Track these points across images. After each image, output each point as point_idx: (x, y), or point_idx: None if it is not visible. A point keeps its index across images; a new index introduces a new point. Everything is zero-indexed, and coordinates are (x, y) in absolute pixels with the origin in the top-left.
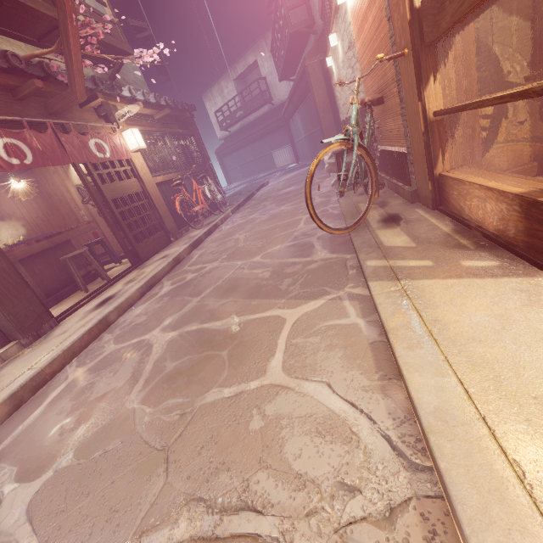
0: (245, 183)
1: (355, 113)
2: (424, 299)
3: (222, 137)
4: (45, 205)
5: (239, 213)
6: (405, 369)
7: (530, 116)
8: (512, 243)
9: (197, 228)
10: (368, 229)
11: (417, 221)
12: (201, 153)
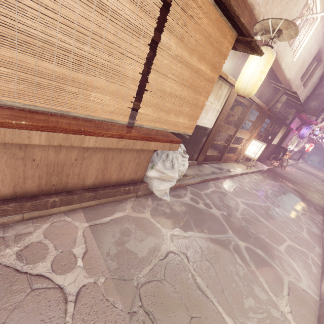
0: None
1: None
2: None
3: None
4: None
5: (306, 163)
6: None
7: None
8: None
9: (302, 160)
10: None
11: None
12: None
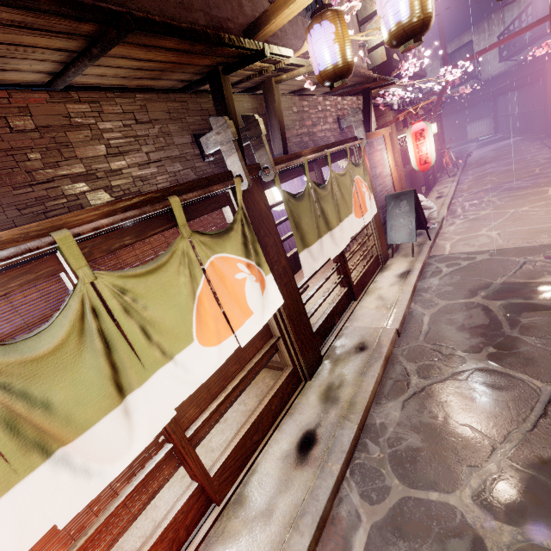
0: None
1: None
2: None
3: None
4: None
5: (469, 171)
6: None
7: None
8: None
9: (450, 177)
10: None
11: None
12: (441, 132)
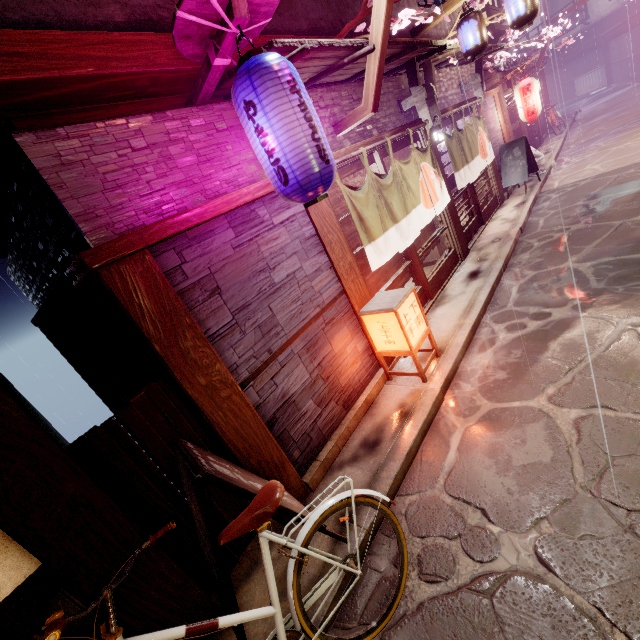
0: None
1: None
2: None
3: None
4: None
5: (577, 127)
6: None
7: None
8: None
9: (556, 135)
10: None
11: None
12: (544, 91)
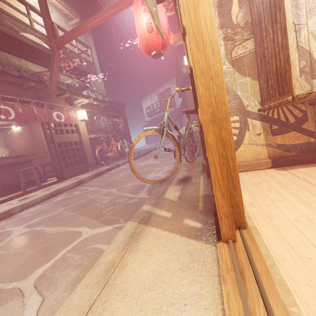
0: (154, 145)
1: (167, 116)
2: (138, 243)
3: (148, 120)
4: (31, 141)
5: (135, 160)
6: (62, 307)
7: (267, 131)
8: (217, 213)
9: (105, 165)
10: (168, 183)
11: (194, 183)
12: (124, 126)
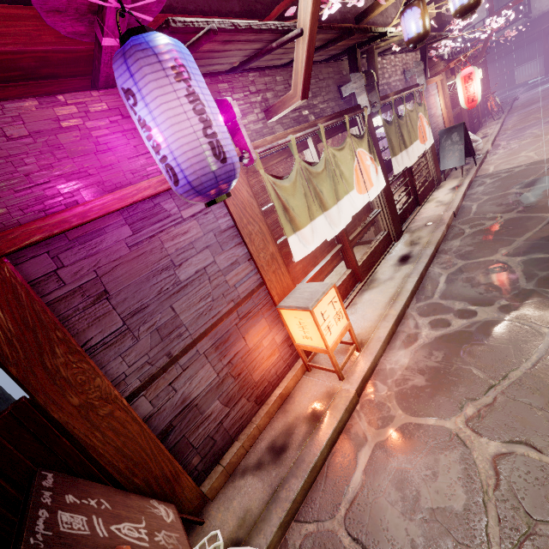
0: None
1: None
2: None
3: None
4: None
5: (514, 113)
6: None
7: None
8: None
9: (495, 120)
10: None
11: None
12: (486, 78)
